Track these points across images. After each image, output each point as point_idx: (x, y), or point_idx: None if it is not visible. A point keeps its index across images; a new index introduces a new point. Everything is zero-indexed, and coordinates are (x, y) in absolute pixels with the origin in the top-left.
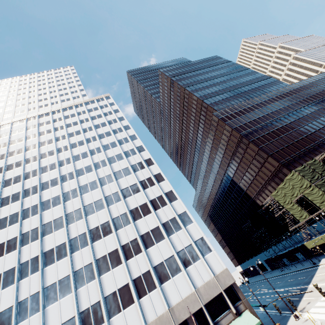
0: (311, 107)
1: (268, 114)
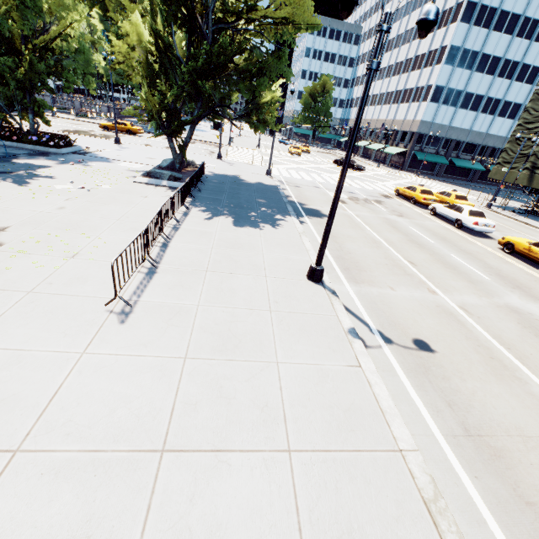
0: None
1: None
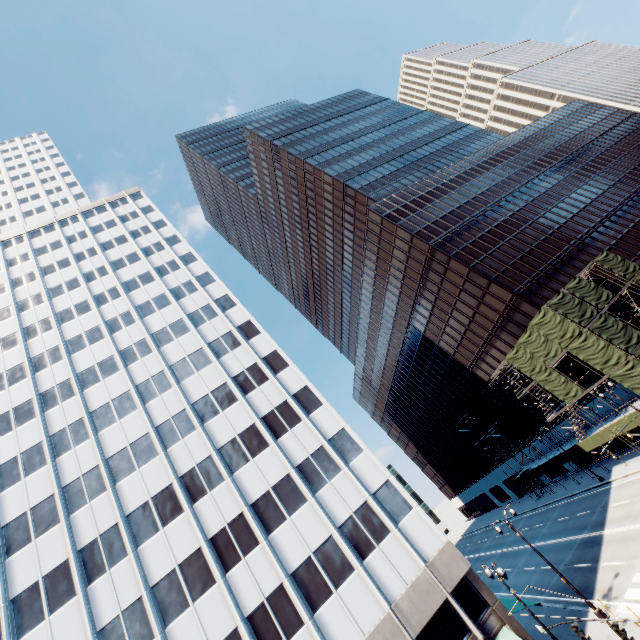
0: (551, 176)
1: (476, 197)
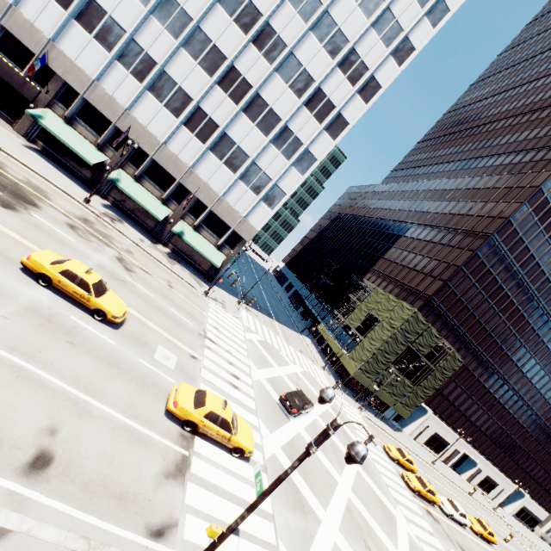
0: None
1: (548, 282)
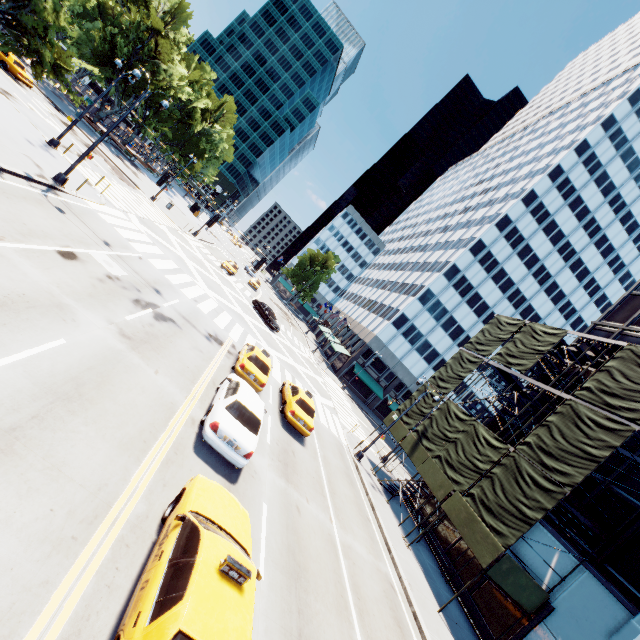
0: None
1: None
